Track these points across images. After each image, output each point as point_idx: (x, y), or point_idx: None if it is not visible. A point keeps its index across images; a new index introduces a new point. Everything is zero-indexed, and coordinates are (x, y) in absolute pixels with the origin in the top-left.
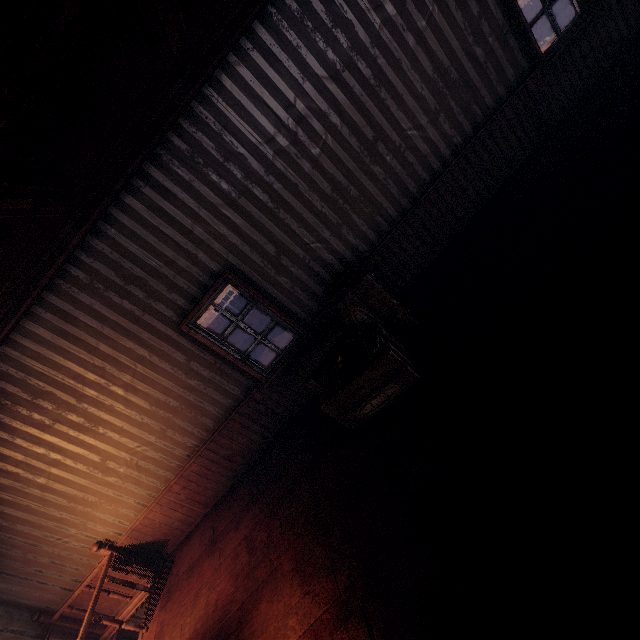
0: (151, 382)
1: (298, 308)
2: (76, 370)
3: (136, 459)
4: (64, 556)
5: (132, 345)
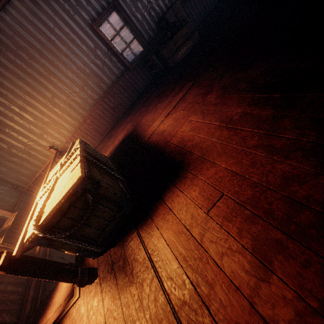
0: (77, 56)
1: (144, 33)
2: (40, 38)
3: (69, 100)
4: (30, 153)
5: (68, 31)
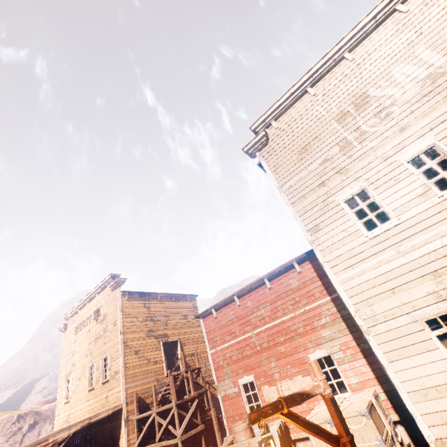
0: None
1: None
2: None
3: None
4: None
5: None
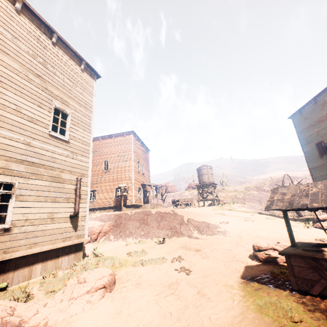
0: None
1: None
2: None
3: None
4: None
5: None
